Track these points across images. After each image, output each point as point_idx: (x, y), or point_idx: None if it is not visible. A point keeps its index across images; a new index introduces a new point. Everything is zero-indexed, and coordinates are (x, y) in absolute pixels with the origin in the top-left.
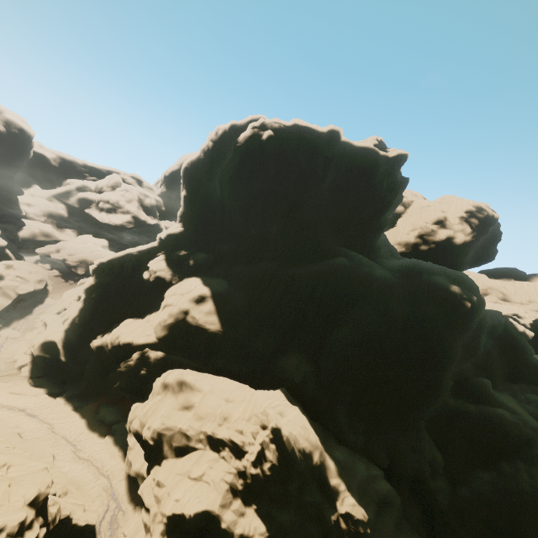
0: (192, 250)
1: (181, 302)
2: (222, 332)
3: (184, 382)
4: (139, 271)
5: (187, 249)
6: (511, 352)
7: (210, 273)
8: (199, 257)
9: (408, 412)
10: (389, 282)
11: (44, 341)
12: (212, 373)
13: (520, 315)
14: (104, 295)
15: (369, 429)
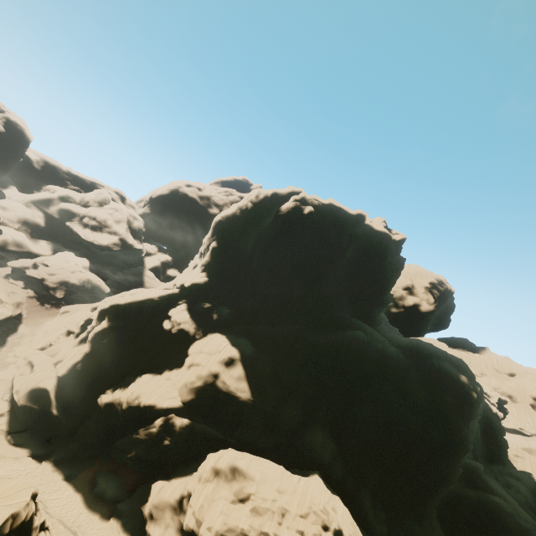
0: (214, 303)
1: (211, 363)
2: (252, 401)
3: (236, 469)
4: (158, 319)
5: (209, 300)
6: (488, 432)
7: (233, 330)
8: (224, 312)
9: (425, 499)
10: (404, 363)
11: (33, 388)
12: (236, 446)
13: (489, 394)
14: (116, 341)
15: (389, 517)
